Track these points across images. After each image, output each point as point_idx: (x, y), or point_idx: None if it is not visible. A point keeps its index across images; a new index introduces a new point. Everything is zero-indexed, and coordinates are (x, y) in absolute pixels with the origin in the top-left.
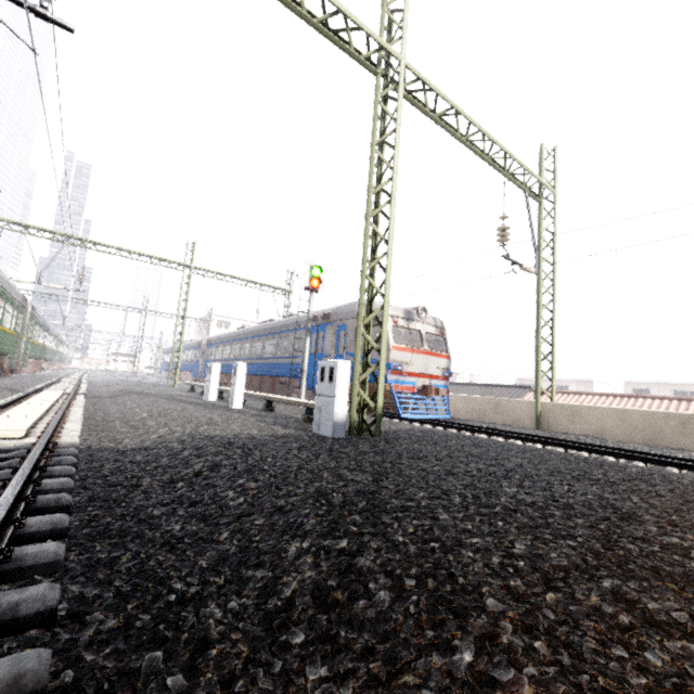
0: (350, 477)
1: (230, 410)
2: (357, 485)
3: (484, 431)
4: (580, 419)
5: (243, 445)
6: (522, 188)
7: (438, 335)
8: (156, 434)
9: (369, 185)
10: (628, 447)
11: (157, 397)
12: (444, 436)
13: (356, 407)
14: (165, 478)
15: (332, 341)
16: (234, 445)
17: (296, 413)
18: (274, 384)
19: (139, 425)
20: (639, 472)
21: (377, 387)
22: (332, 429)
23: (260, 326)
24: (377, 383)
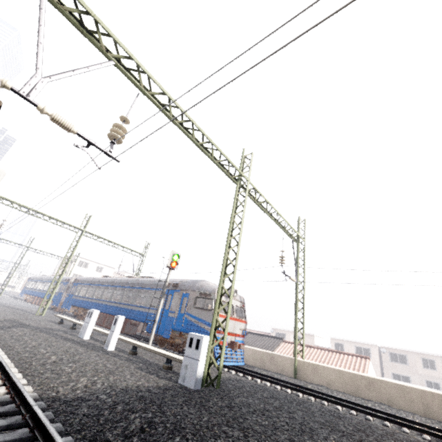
0: (230, 433)
1: (108, 352)
2: (239, 441)
3: (268, 379)
4: (318, 373)
5: (150, 399)
6: (291, 237)
7: (241, 307)
8: (80, 382)
9: (228, 235)
10: (344, 396)
11: (43, 332)
12: (251, 386)
13: (207, 366)
14: (119, 432)
15: (177, 302)
16: (147, 399)
17: (152, 357)
18: (126, 324)
19: (57, 370)
20: (358, 422)
21: (221, 353)
22: (194, 383)
23: (124, 280)
24: (221, 350)
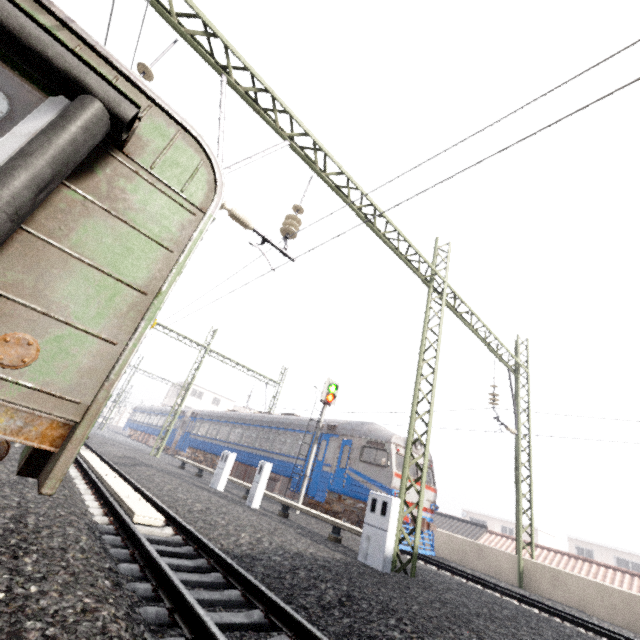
0: (458, 631)
1: (253, 509)
2: None
3: (479, 581)
4: (562, 585)
5: (335, 571)
6: (506, 366)
7: (428, 467)
8: (242, 538)
9: (420, 359)
10: (613, 628)
11: (171, 475)
12: (458, 584)
13: (397, 542)
14: (313, 601)
15: (335, 452)
16: (331, 570)
17: (307, 524)
18: None
19: (208, 520)
20: None
21: (416, 526)
22: (382, 563)
23: (258, 416)
24: (416, 522)
